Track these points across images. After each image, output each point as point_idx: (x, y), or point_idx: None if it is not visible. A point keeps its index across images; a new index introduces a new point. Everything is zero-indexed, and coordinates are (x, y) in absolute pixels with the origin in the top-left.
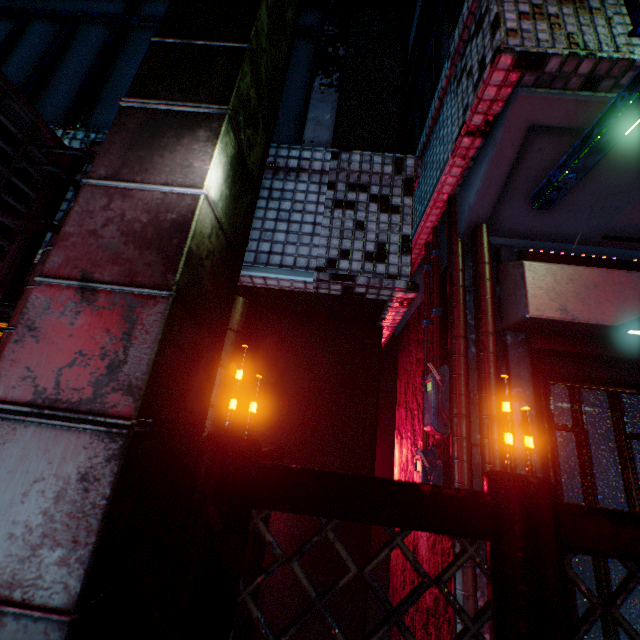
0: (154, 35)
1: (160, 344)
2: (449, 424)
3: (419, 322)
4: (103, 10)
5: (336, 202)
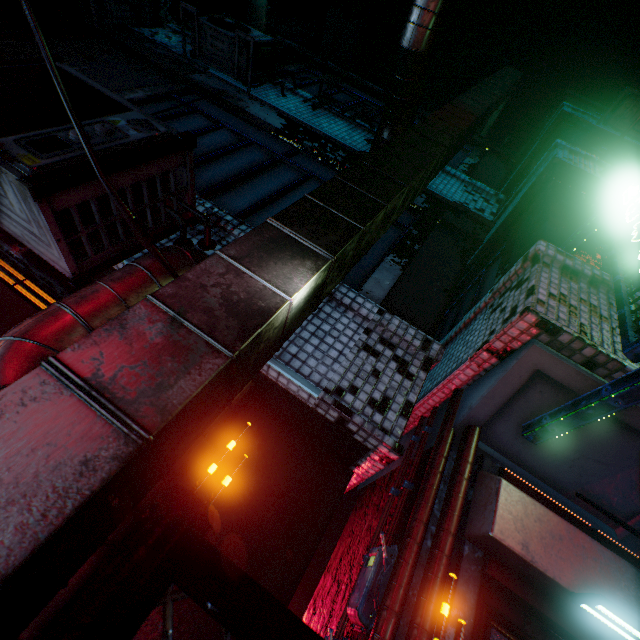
0: (309, 193)
1: (203, 387)
2: (375, 616)
3: (387, 487)
4: (271, 146)
5: (366, 345)
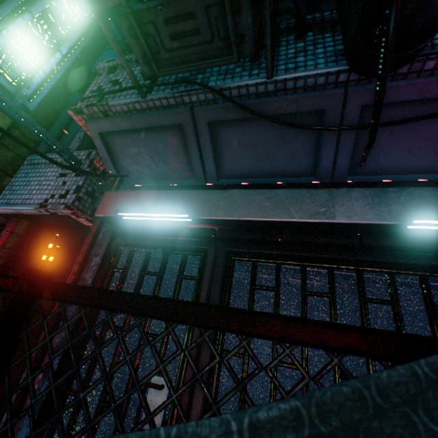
0: None
1: None
2: None
3: None
4: None
5: (61, 174)
